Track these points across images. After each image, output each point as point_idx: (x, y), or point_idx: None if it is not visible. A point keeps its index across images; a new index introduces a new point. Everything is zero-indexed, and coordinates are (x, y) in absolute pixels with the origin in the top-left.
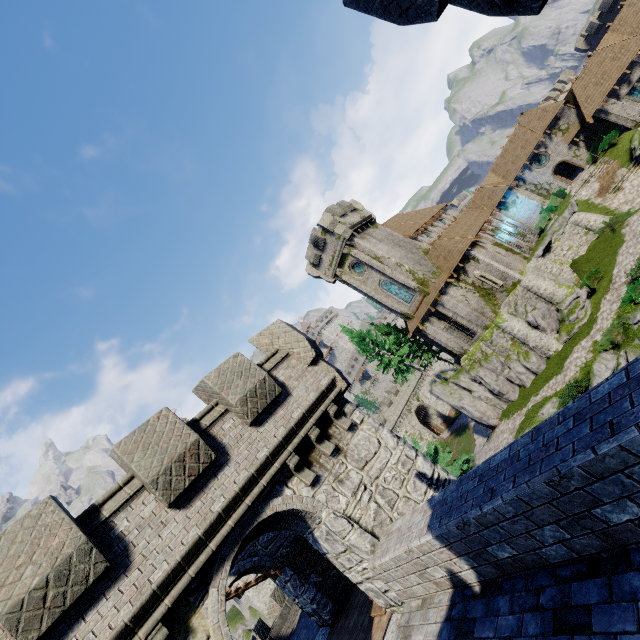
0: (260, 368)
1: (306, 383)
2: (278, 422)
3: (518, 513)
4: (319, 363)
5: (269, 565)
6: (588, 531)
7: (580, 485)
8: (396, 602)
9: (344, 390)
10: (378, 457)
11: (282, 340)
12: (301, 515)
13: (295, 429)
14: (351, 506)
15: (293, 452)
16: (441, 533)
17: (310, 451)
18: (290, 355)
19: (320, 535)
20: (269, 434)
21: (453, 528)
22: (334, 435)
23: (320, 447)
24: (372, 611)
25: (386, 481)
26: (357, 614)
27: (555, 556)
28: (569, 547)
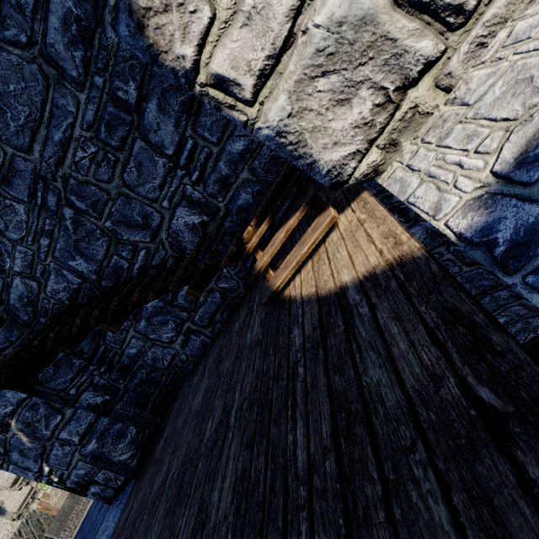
0: None
1: None
2: None
3: None
4: None
5: None
6: None
7: None
8: (457, 2)
9: None
10: None
11: None
12: None
13: None
14: None
15: None
16: None
17: None
18: None
19: None
20: None
21: None
22: None
23: None
24: (276, 280)
25: None
26: (209, 376)
27: None
28: None
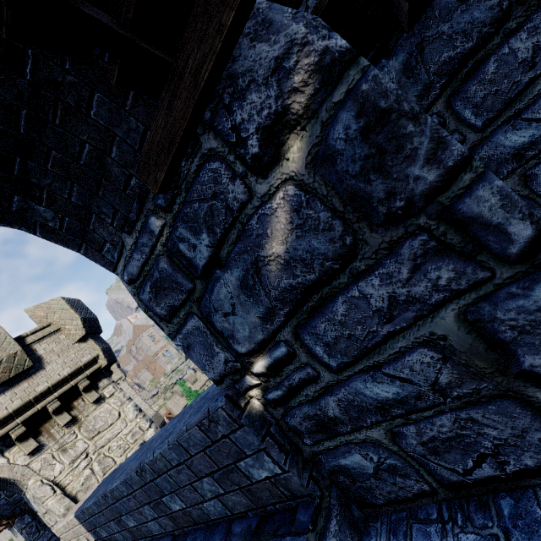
0: (16, 342)
1: (66, 358)
2: (17, 394)
3: (99, 511)
4: (88, 341)
5: (7, 514)
6: (125, 528)
7: (113, 502)
8: None
9: (104, 367)
10: (112, 428)
11: (57, 316)
12: (11, 481)
13: (33, 402)
14: (64, 473)
15: (21, 424)
16: (76, 514)
17: (45, 421)
18: (61, 330)
19: (30, 497)
20: (0, 406)
21: (80, 513)
22: (77, 407)
23: (56, 418)
24: None
25: (110, 450)
26: None
27: (121, 540)
28: (123, 536)
